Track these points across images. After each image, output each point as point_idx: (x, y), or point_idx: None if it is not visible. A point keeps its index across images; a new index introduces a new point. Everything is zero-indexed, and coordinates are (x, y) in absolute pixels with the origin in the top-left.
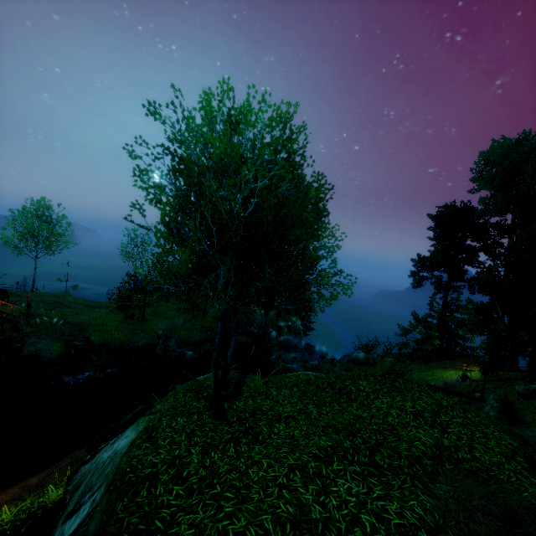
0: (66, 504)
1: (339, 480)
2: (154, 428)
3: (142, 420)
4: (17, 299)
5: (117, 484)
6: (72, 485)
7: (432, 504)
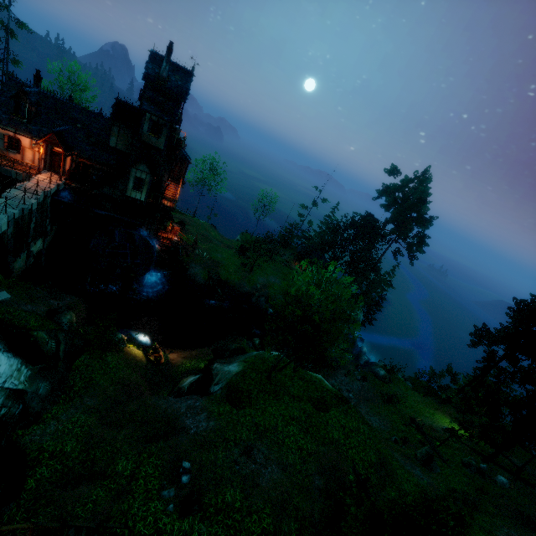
0: (213, 379)
1: (292, 426)
2: (245, 372)
3: (241, 364)
4: (187, 227)
5: (232, 386)
6: (214, 371)
7: (315, 449)
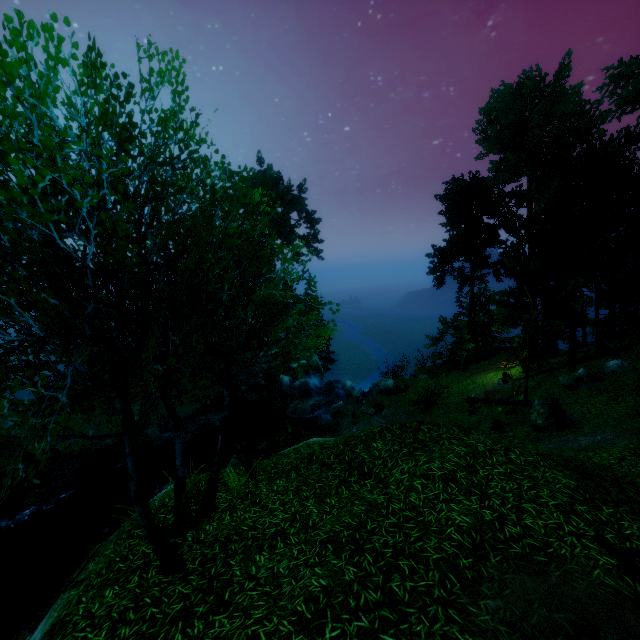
0: None
1: None
2: (63, 625)
3: (58, 604)
4: None
5: None
6: None
7: None
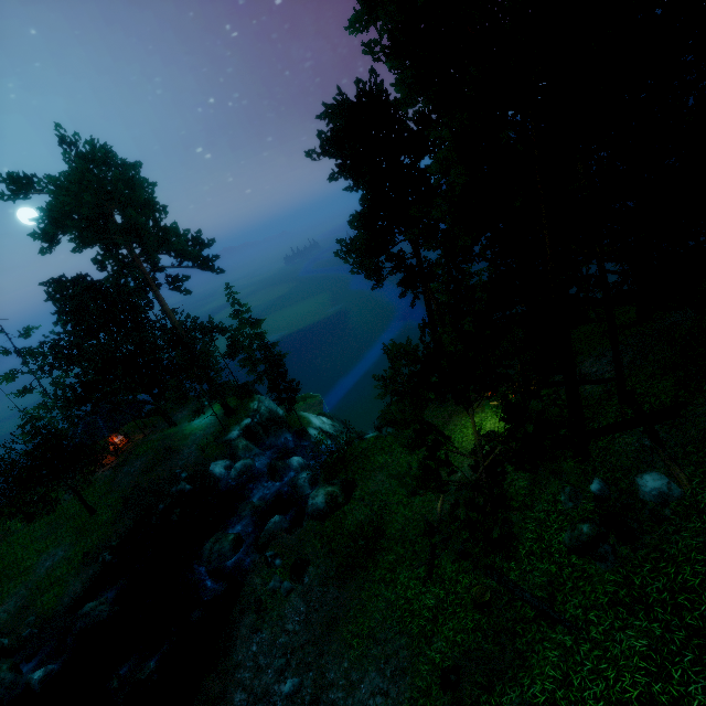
0: None
1: None
2: None
3: None
4: None
5: None
6: None
7: None
